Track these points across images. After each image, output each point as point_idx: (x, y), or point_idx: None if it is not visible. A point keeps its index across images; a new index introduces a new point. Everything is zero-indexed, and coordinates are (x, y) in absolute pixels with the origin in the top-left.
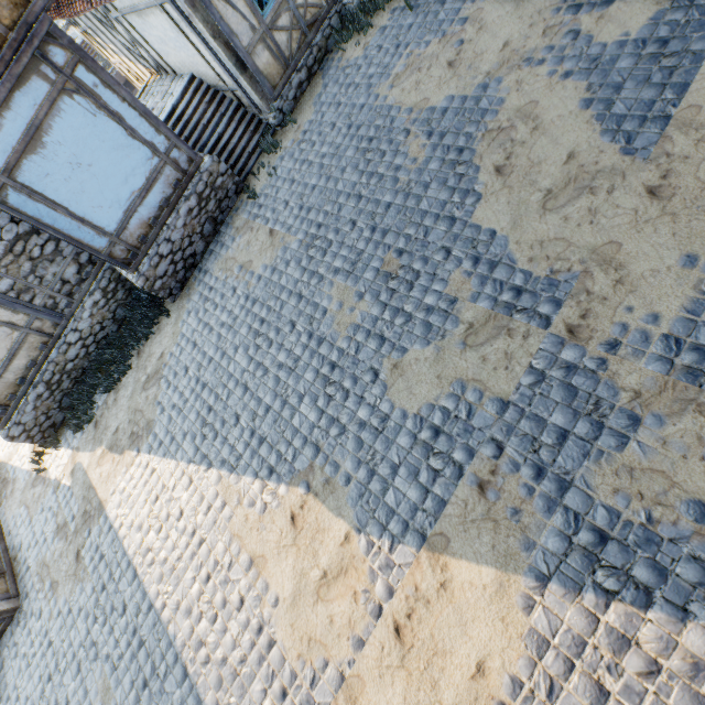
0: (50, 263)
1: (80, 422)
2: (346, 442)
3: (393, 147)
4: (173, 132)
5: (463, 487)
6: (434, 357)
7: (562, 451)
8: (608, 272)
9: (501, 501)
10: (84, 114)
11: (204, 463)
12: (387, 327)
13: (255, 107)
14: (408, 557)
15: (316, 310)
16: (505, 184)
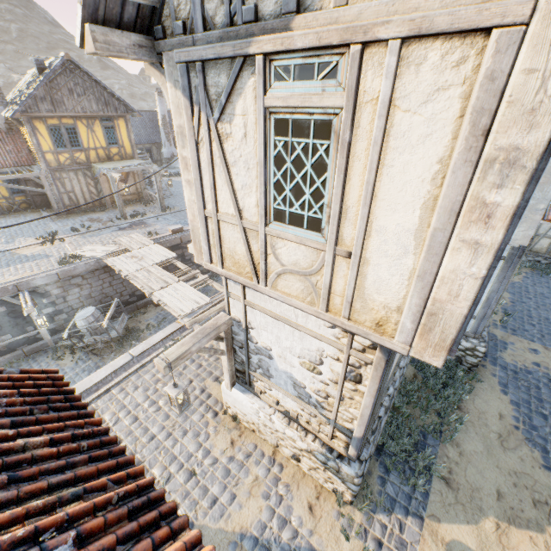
0: None
1: (428, 474)
2: None
3: None
4: None
5: None
6: None
7: None
8: None
9: None
10: None
11: None
12: None
13: None
14: None
15: None
16: None
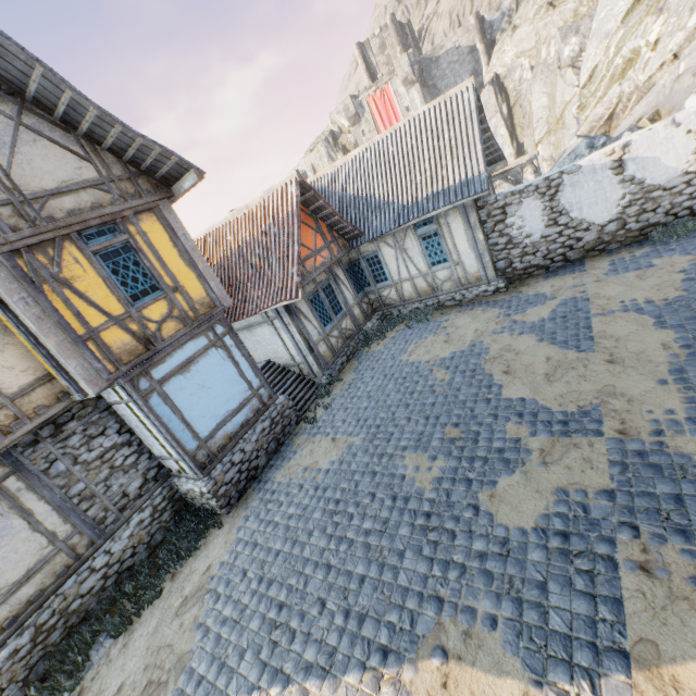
0: (123, 474)
1: (56, 693)
2: (472, 579)
3: (423, 377)
4: (265, 377)
5: (626, 576)
6: (524, 478)
7: (688, 509)
8: (618, 398)
9: (675, 574)
10: (219, 358)
11: (276, 681)
12: (469, 471)
13: (313, 373)
14: (622, 692)
15: (394, 477)
16: (514, 377)
